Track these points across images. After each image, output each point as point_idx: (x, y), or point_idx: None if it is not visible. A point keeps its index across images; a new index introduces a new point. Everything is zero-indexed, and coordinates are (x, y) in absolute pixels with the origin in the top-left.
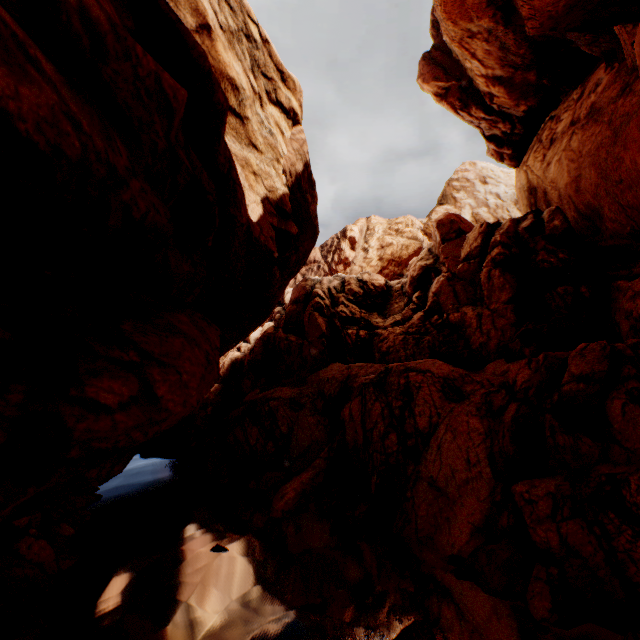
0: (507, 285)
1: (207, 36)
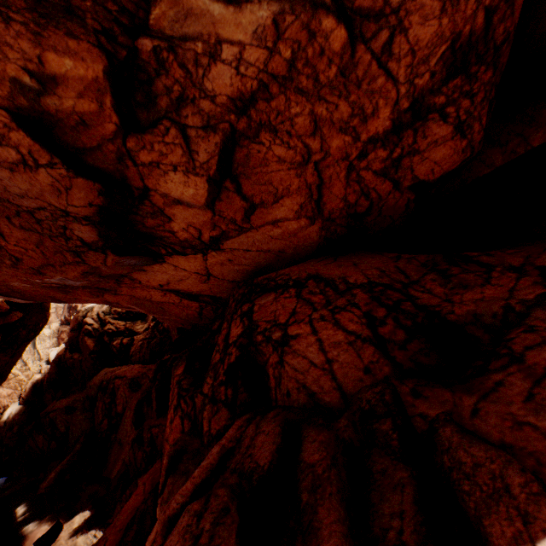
0: None
1: None
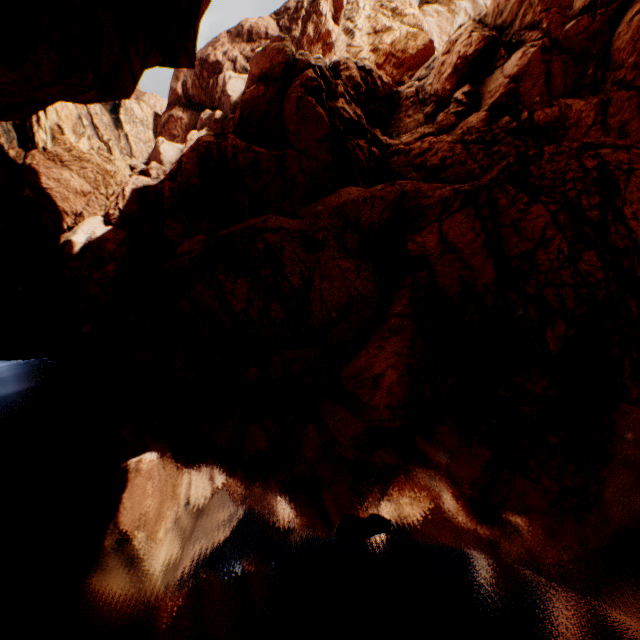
0: None
1: None
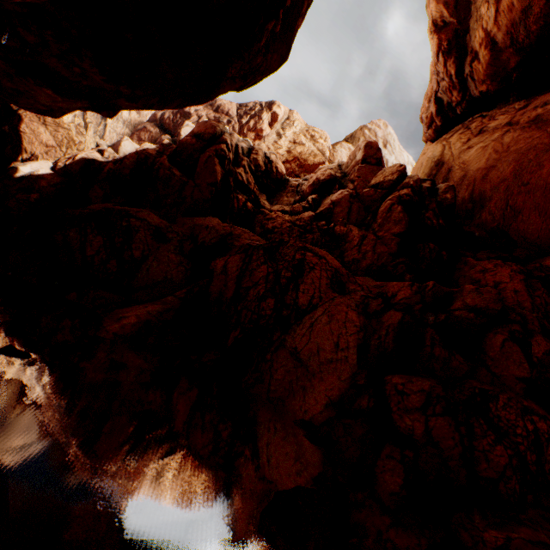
0: (404, 222)
1: None
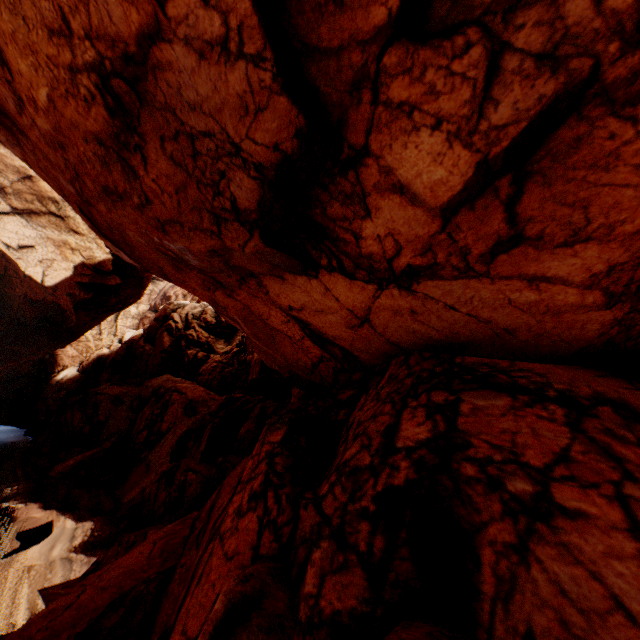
0: None
1: (29, 181)
